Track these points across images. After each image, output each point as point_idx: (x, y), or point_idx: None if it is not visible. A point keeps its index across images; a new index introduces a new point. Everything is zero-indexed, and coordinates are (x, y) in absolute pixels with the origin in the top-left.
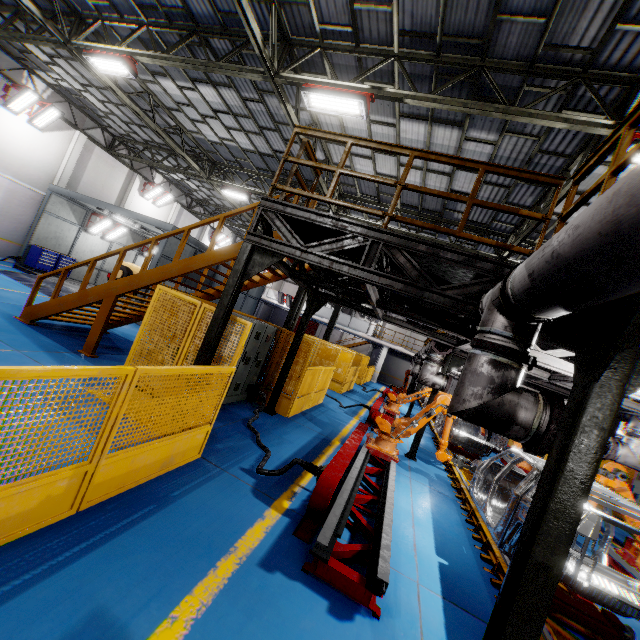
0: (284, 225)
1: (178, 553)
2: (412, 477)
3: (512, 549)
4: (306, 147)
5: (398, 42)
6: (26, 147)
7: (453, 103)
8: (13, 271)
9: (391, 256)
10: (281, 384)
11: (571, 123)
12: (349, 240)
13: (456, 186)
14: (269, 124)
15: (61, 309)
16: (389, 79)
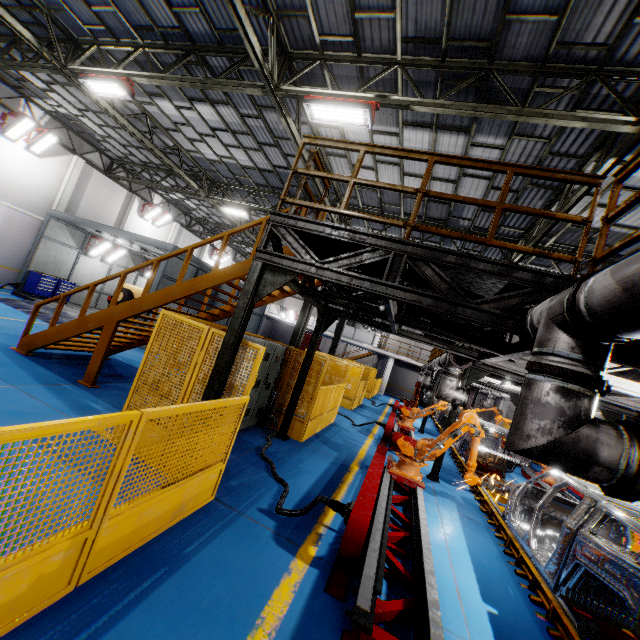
0: (296, 240)
1: (196, 633)
2: (439, 502)
3: (570, 592)
4: (315, 158)
5: (401, 49)
6: (24, 173)
7: (462, 107)
8: (11, 298)
9: (417, 269)
10: (293, 407)
11: (590, 122)
12: (369, 254)
13: (462, 193)
14: (268, 139)
15: (59, 338)
16: (392, 88)
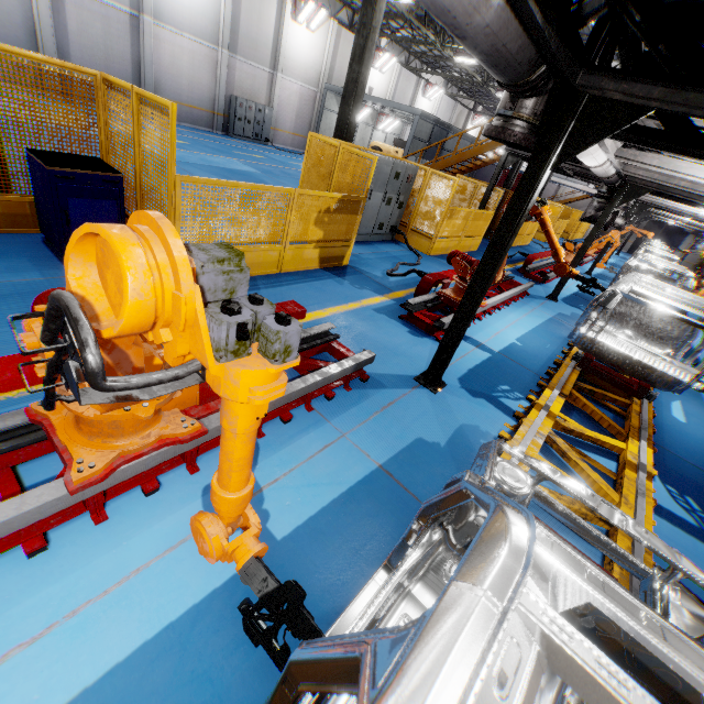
0: None
1: None
2: None
3: None
4: None
5: None
6: (306, 53)
7: None
8: None
9: None
10: None
11: None
12: None
13: None
14: None
15: None
16: None
